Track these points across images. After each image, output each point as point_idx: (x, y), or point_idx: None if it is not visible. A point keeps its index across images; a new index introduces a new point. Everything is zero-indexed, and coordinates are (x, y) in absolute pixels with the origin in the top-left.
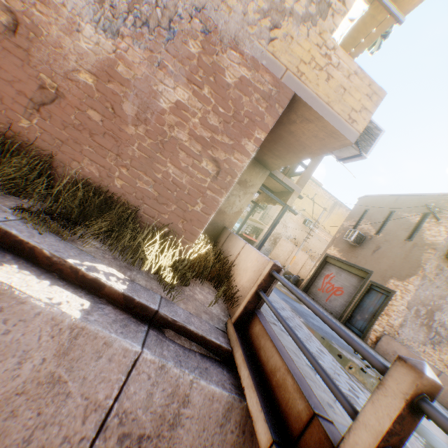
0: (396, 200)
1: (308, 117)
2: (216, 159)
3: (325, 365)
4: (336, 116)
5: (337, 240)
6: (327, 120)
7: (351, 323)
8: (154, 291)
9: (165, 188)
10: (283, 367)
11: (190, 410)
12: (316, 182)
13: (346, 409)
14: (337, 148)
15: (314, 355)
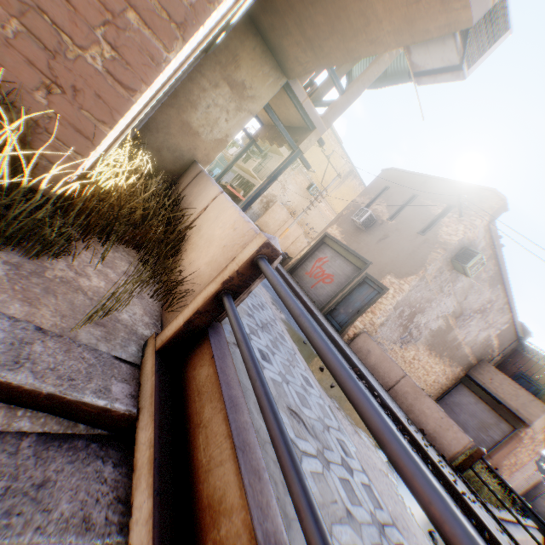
0: (425, 182)
1: None
2: None
3: (312, 418)
4: None
5: (343, 218)
6: None
7: (332, 315)
8: None
9: None
10: (240, 512)
11: None
12: (336, 136)
13: None
14: (431, 36)
15: None
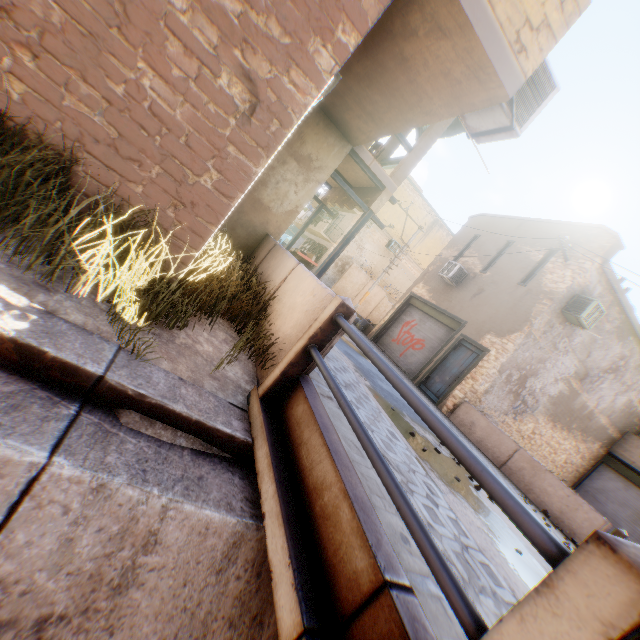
0: (520, 226)
1: (443, 25)
2: (251, 77)
3: (397, 460)
4: (495, 31)
5: (430, 275)
6: (478, 36)
7: (427, 385)
8: (104, 336)
9: (135, 124)
10: (336, 485)
11: (159, 557)
12: (414, 185)
13: (454, 608)
14: (477, 107)
15: (398, 482)
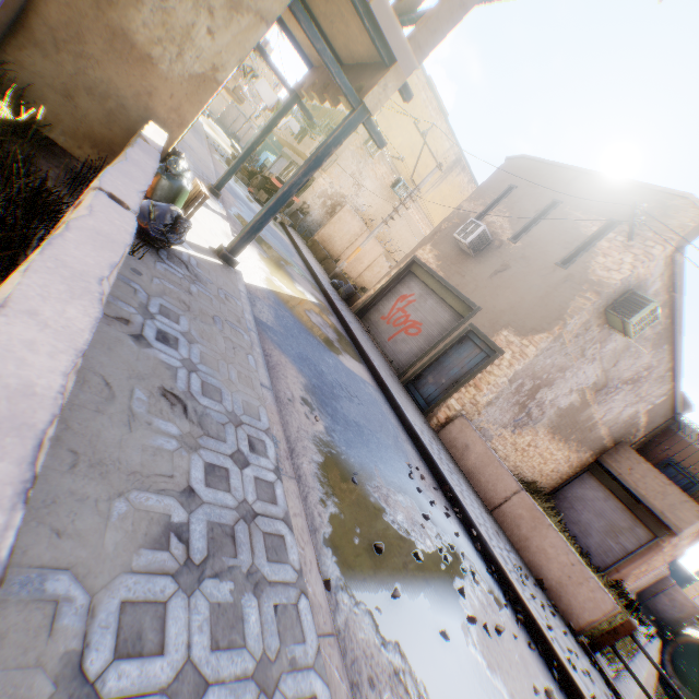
0: (573, 181)
1: None
2: None
3: None
4: None
5: (442, 235)
6: None
7: (416, 385)
8: None
9: None
10: None
11: None
12: (439, 103)
13: None
14: None
15: None
